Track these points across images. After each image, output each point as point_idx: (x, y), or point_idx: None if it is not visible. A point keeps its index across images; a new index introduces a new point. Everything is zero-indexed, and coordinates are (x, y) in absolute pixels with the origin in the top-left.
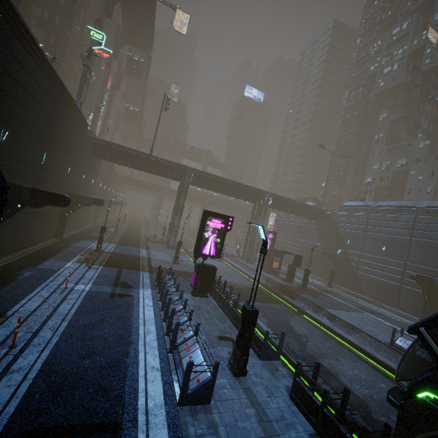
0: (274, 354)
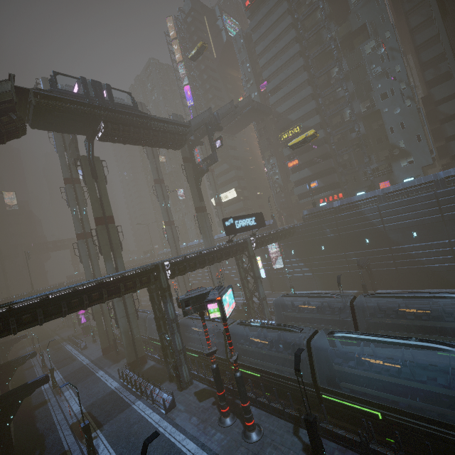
0: None
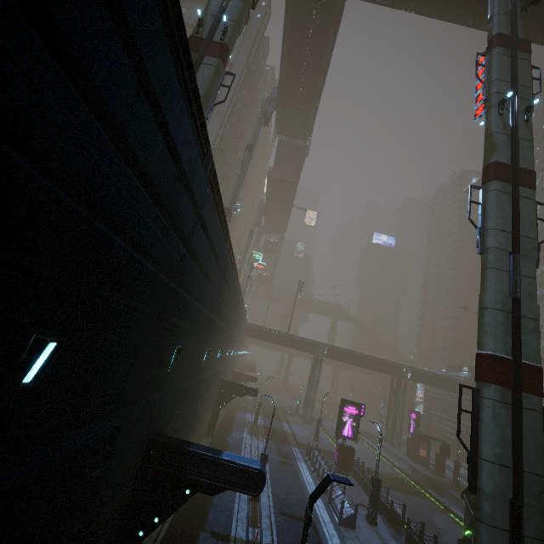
0: (399, 520)
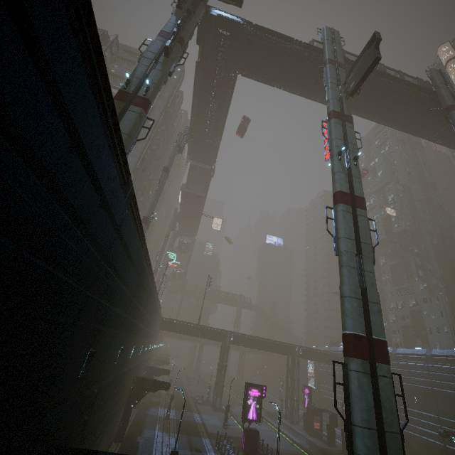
0: None
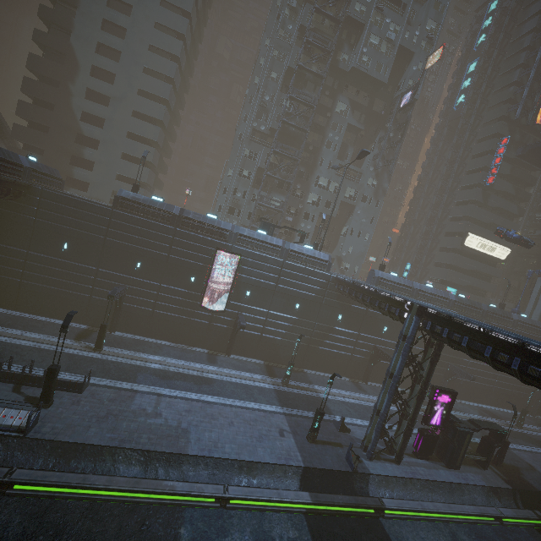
0: None
